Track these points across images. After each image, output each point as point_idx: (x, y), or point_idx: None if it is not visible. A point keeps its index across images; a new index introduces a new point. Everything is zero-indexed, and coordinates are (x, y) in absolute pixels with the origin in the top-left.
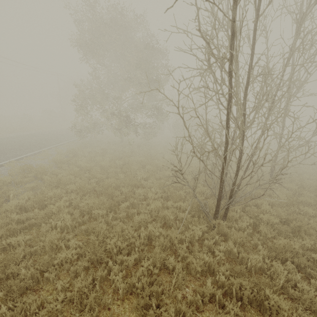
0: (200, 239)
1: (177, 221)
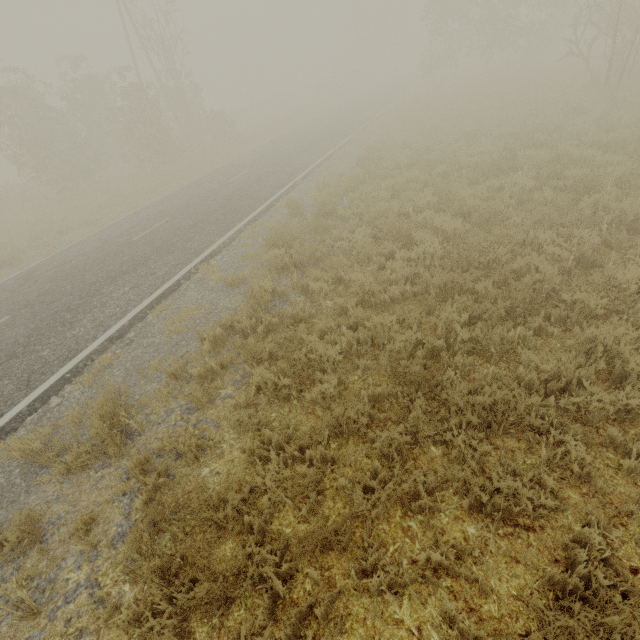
0: None
1: None
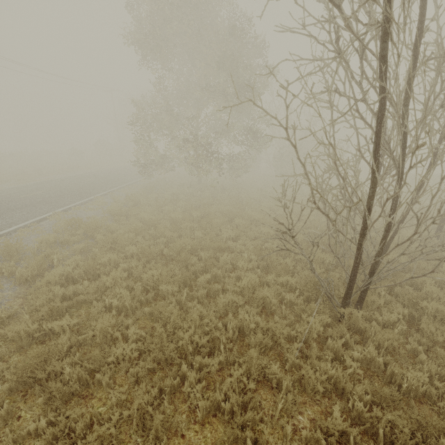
0: (320, 337)
1: (281, 304)
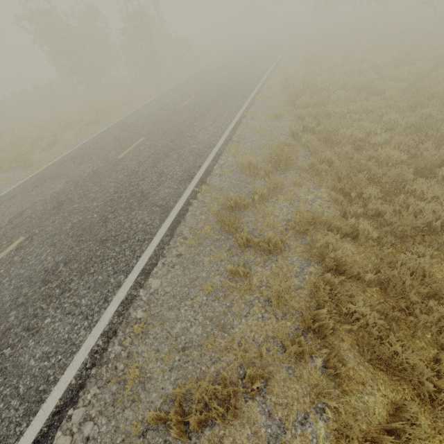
0: None
1: None
